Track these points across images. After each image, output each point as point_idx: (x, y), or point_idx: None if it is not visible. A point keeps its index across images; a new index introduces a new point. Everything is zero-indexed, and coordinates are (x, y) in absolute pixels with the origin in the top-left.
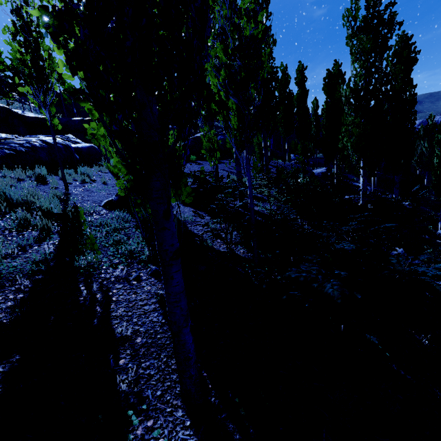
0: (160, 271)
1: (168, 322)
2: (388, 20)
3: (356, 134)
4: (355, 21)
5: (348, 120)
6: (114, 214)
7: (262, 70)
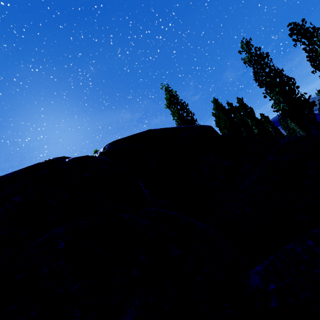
0: None
1: None
2: None
3: None
4: None
5: None
6: None
7: None
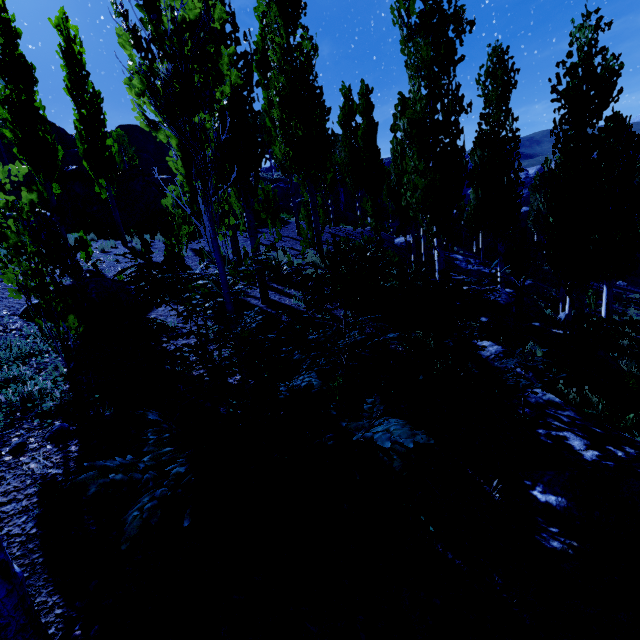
0: (73, 429)
1: (43, 531)
2: (452, 16)
3: (422, 187)
4: (408, 16)
5: (410, 166)
6: (33, 329)
7: (218, 81)
